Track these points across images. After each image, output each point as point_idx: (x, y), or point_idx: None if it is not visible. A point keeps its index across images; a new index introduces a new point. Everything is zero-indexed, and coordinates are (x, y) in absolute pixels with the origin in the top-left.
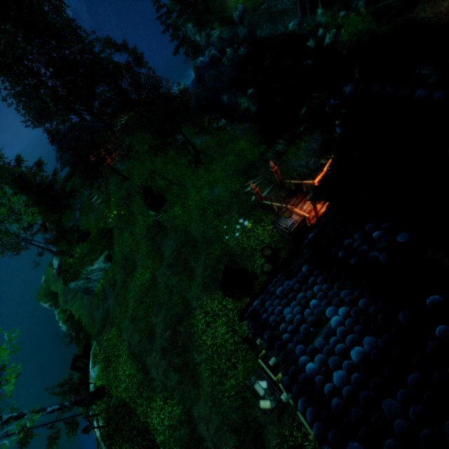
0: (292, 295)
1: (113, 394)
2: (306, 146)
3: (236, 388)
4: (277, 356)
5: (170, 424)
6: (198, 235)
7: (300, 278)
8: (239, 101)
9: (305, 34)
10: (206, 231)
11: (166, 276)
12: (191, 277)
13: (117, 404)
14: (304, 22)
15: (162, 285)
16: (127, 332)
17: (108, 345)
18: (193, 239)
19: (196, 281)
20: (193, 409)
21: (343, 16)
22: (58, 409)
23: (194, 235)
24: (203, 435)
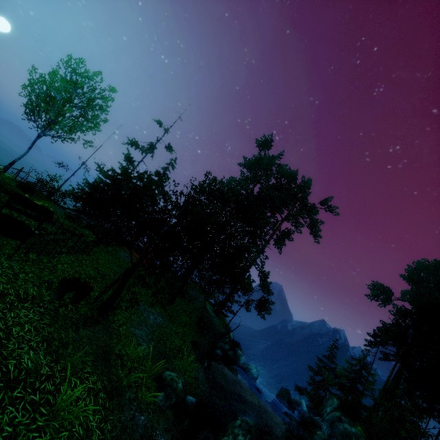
0: None
1: None
2: None
3: None
4: None
5: None
6: None
7: None
8: (237, 423)
9: None
10: None
11: None
12: None
13: None
14: None
15: None
16: None
17: None
18: None
19: None
20: None
21: None
22: None
23: None
24: None
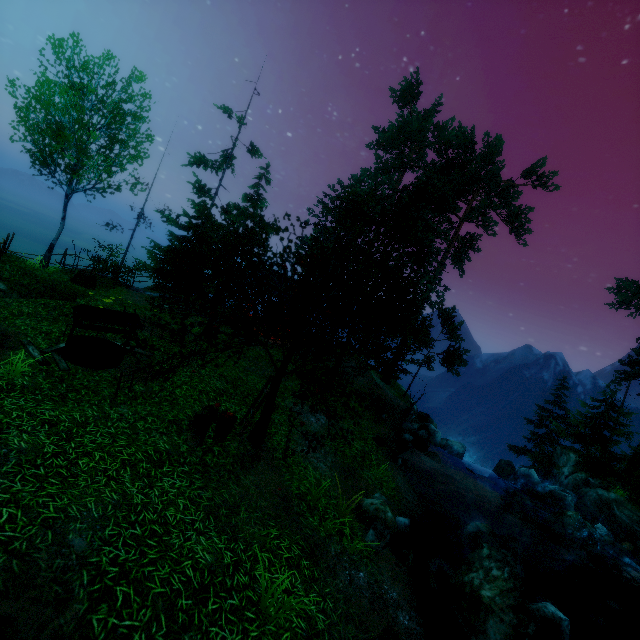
0: None
1: None
2: None
3: None
4: None
5: None
6: None
7: None
8: (484, 553)
9: None
10: None
11: None
12: None
13: None
14: None
15: None
16: None
17: None
18: None
19: None
20: None
21: None
22: None
23: None
24: None
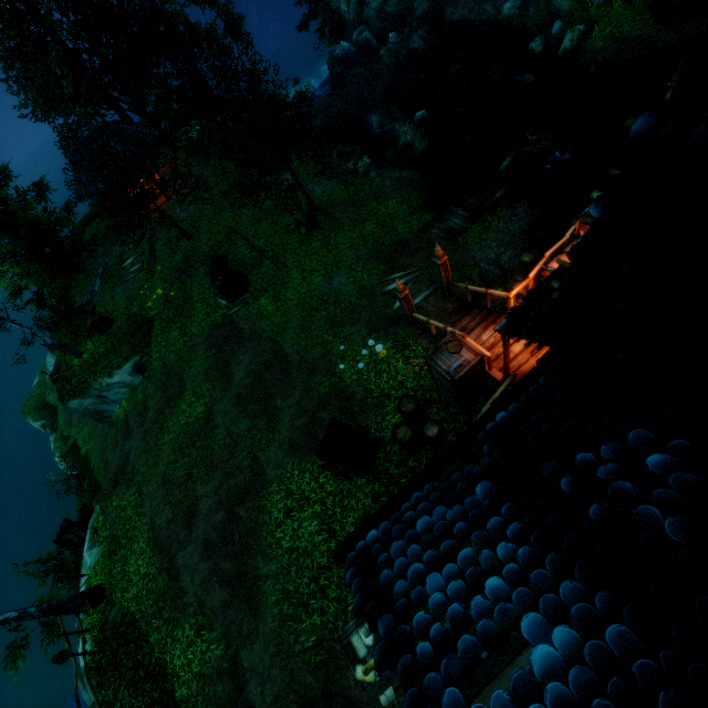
0: (448, 544)
1: (116, 601)
2: (501, 226)
3: (321, 631)
4: (400, 690)
5: (202, 671)
6: (294, 353)
7: (470, 509)
8: (398, 129)
9: (529, 28)
10: (309, 349)
11: (231, 415)
12: (271, 425)
13: (120, 619)
14: (530, 5)
15: (221, 431)
16: (152, 502)
17: (118, 517)
18: (286, 359)
19: (279, 434)
20: (244, 654)
21: (601, 4)
22: (16, 618)
23: (288, 352)
24: (254, 702)
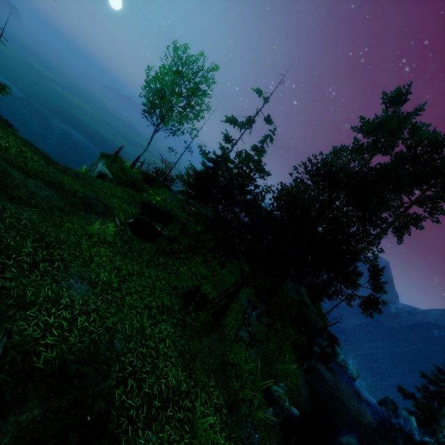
0: None
1: None
2: None
3: None
4: None
5: None
6: None
7: None
8: None
9: None
10: None
11: None
12: None
13: None
14: None
15: None
16: None
17: None
18: None
19: None
20: None
21: None
22: None
23: None
24: None
